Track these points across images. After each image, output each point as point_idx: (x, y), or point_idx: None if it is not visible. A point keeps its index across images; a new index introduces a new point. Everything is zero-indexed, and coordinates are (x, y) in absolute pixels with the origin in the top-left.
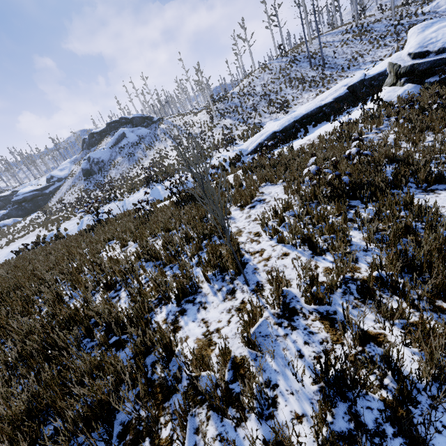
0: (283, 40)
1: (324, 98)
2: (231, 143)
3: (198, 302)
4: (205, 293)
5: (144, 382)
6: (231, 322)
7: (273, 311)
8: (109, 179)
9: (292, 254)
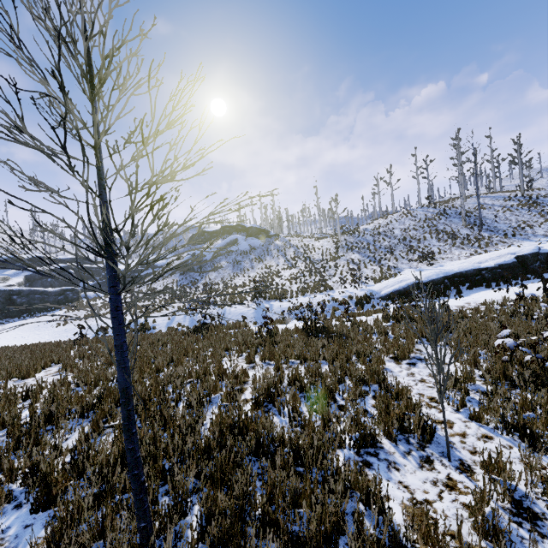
0: (430, 191)
1: (483, 261)
2: (357, 280)
3: (383, 458)
4: (389, 450)
5: (352, 532)
6: (443, 497)
7: (501, 503)
8: (206, 280)
9: (497, 440)
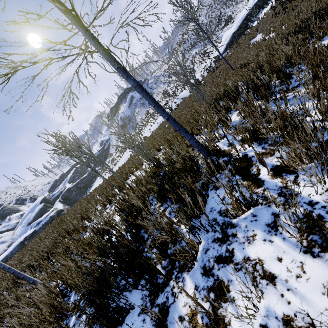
0: None
1: None
2: (206, 58)
3: None
4: None
5: None
6: None
7: None
8: (139, 121)
9: None
